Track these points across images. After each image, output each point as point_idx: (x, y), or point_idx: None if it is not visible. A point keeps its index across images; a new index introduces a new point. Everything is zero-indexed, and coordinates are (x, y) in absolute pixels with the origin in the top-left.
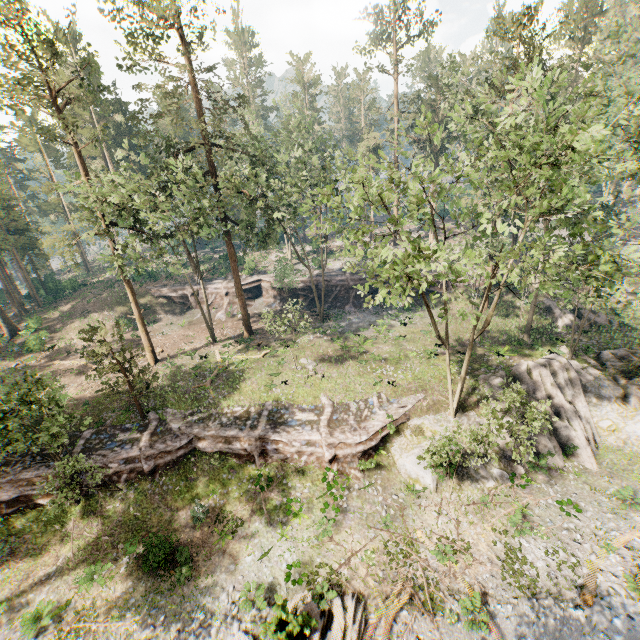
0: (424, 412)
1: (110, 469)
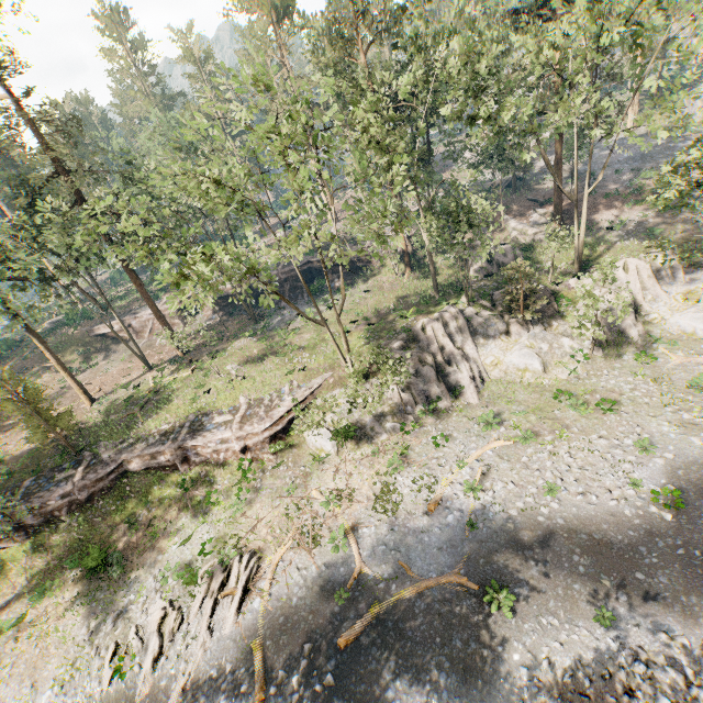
0: (331, 389)
1: (49, 506)
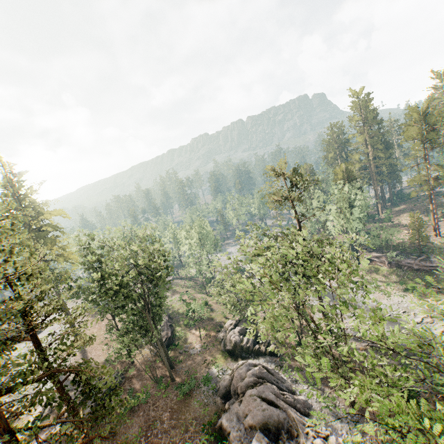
0: None
1: (401, 263)
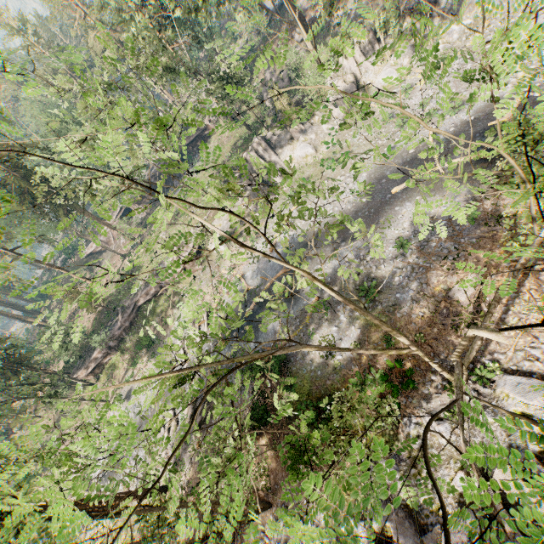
0: (213, 219)
1: (116, 335)
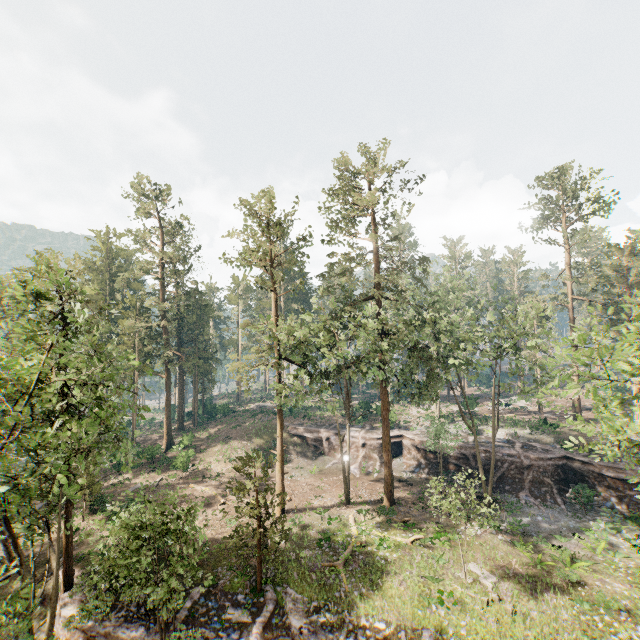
0: None
1: None
